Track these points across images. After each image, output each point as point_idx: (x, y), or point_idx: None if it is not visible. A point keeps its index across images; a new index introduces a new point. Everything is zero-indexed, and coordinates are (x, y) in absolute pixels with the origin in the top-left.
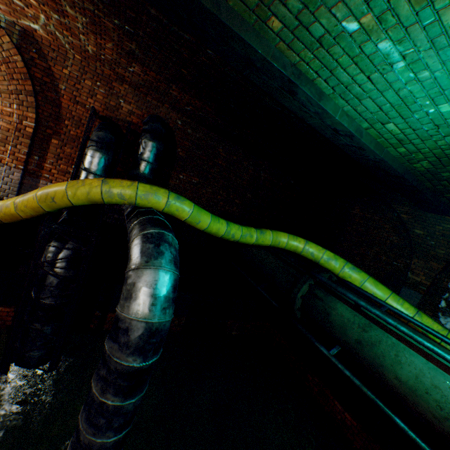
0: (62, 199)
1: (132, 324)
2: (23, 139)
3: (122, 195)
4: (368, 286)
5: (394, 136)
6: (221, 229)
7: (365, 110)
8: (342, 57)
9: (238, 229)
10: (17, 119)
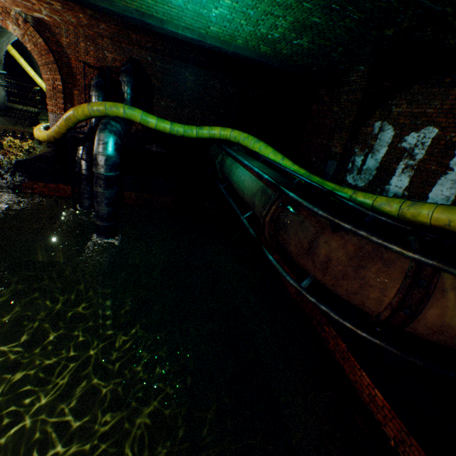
0: (73, 117)
1: (97, 156)
2: (59, 95)
3: (99, 110)
4: (262, 150)
5: (224, 34)
6: (166, 127)
7: (191, 23)
8: (149, 1)
9: (181, 127)
10: (52, 82)
